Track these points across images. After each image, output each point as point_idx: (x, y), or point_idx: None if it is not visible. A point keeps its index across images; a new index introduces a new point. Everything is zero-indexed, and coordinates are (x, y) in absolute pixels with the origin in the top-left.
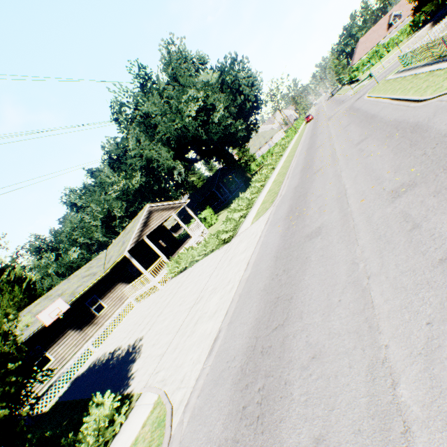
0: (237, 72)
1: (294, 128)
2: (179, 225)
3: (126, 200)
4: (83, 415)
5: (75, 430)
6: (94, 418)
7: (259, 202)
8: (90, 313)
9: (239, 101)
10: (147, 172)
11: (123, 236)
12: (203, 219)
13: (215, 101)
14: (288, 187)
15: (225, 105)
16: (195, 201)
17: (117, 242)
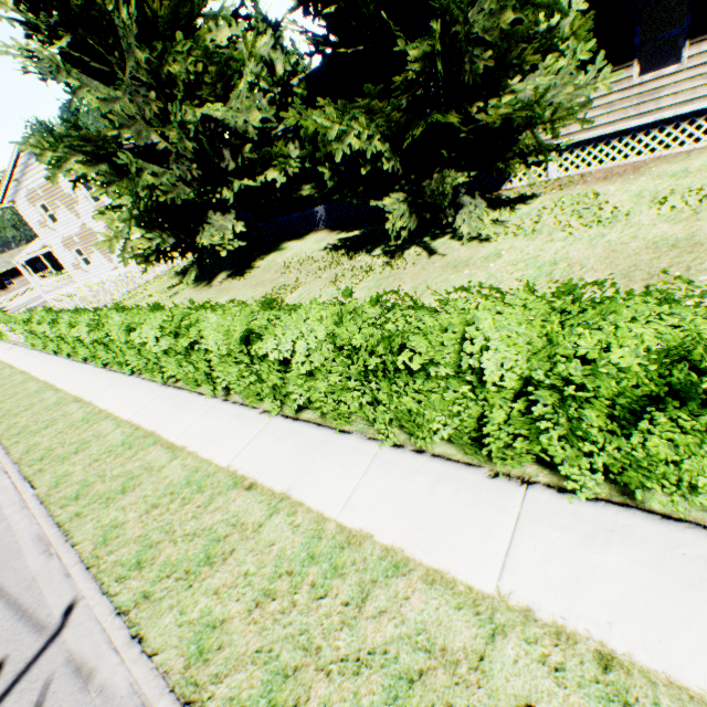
0: None
1: None
2: None
3: None
4: None
5: None
6: None
7: None
8: (5, 285)
9: None
10: None
11: None
12: None
13: None
14: None
15: None
16: None
17: None
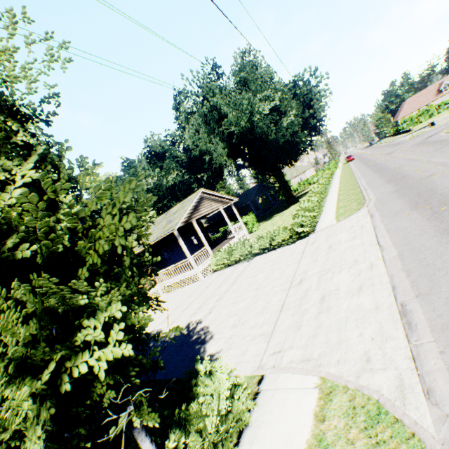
0: (311, 87)
1: (334, 164)
2: (207, 229)
3: (155, 195)
4: (189, 384)
5: (175, 405)
6: (209, 392)
7: (330, 208)
8: None
9: (308, 114)
10: (187, 169)
11: (166, 217)
12: (243, 224)
13: (286, 107)
14: (378, 193)
15: (295, 112)
16: (226, 211)
17: (156, 223)
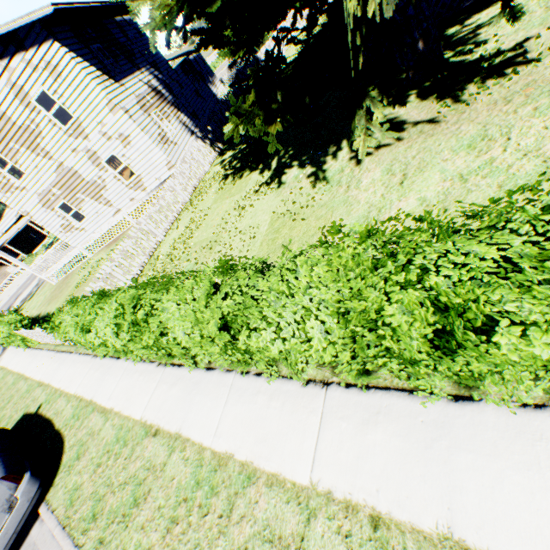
0: None
1: None
2: None
3: None
4: None
5: None
6: None
7: None
8: None
9: None
10: None
11: None
12: None
13: None
14: None
15: None
16: None
17: None
